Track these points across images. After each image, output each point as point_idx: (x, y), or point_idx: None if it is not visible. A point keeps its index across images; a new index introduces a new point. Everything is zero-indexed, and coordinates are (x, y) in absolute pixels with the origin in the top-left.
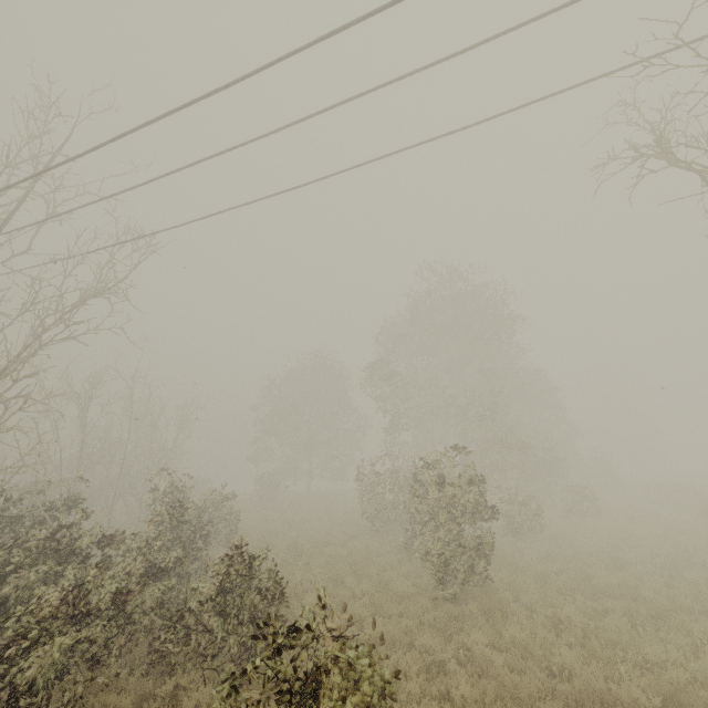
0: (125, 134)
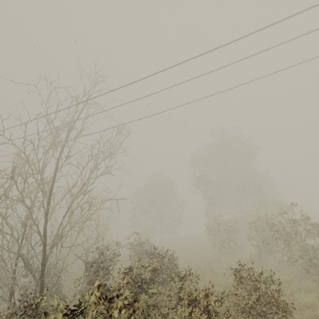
0: (168, 68)
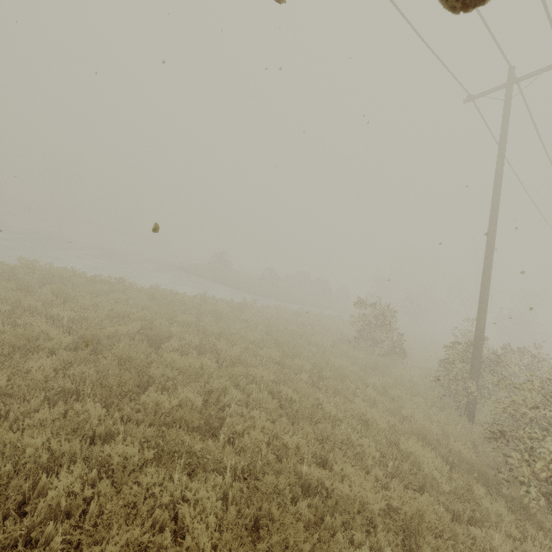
0: None
